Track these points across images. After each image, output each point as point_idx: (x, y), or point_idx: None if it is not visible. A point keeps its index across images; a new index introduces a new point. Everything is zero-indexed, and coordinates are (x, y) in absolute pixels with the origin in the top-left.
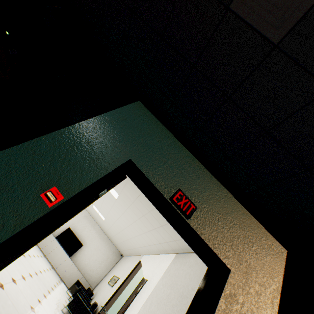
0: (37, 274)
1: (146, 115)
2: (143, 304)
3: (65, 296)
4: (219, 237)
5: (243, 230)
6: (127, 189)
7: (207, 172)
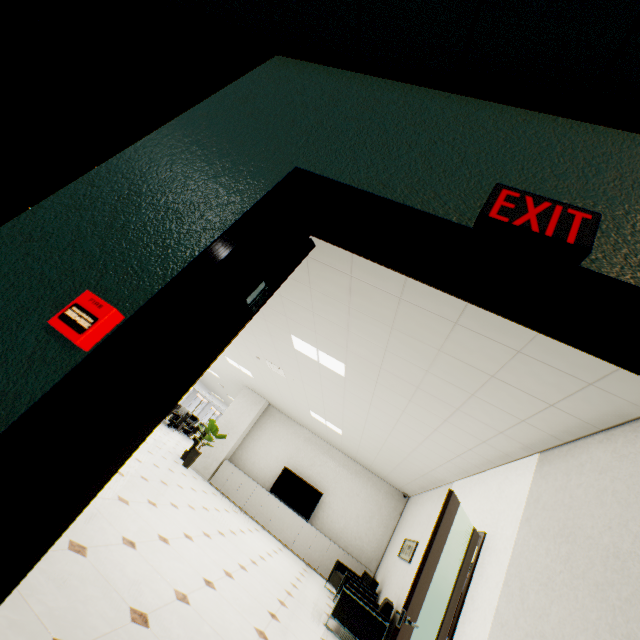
0: (255, 562)
1: (309, 73)
2: (499, 593)
3: (323, 595)
4: None
5: None
6: (355, 341)
7: (572, 124)
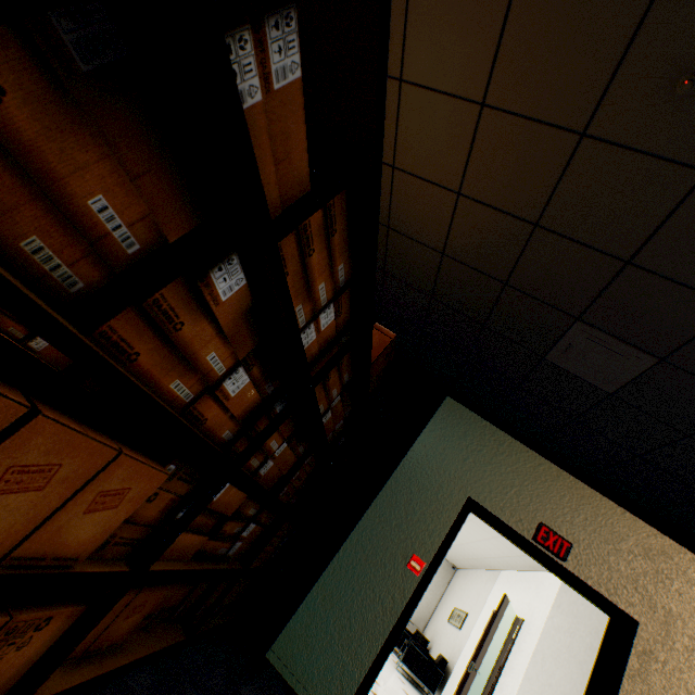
0: None
1: (465, 417)
2: (529, 660)
3: None
4: (613, 579)
5: (651, 563)
6: None
7: (575, 481)
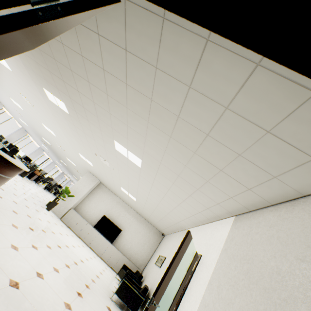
0: (77, 263)
1: None
2: (205, 288)
3: (113, 281)
4: None
5: None
6: (149, 145)
7: None
